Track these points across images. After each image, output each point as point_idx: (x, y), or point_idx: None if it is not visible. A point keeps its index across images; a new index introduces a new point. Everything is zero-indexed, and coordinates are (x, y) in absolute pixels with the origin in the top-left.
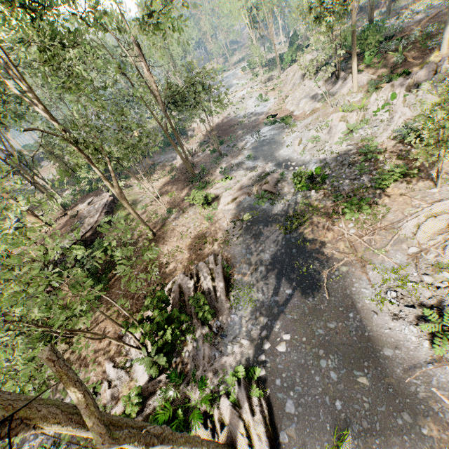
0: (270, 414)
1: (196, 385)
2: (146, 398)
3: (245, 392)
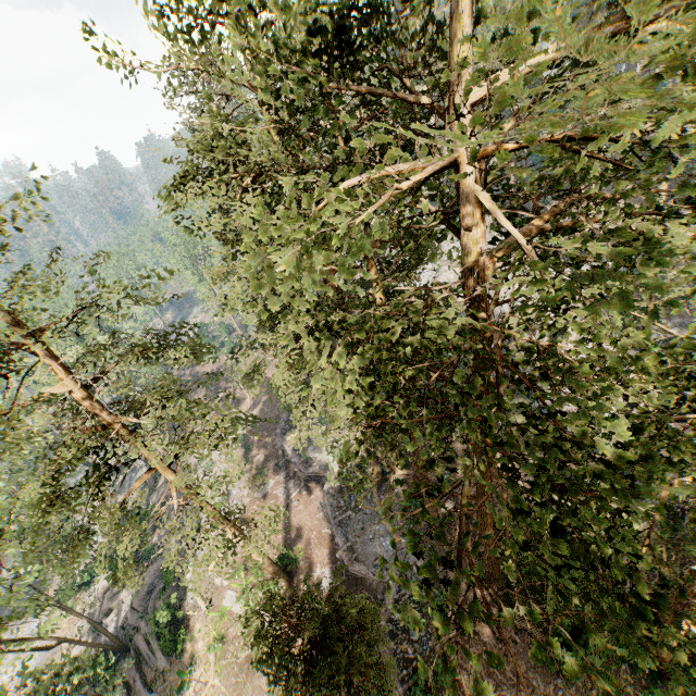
0: None
1: None
2: None
3: None
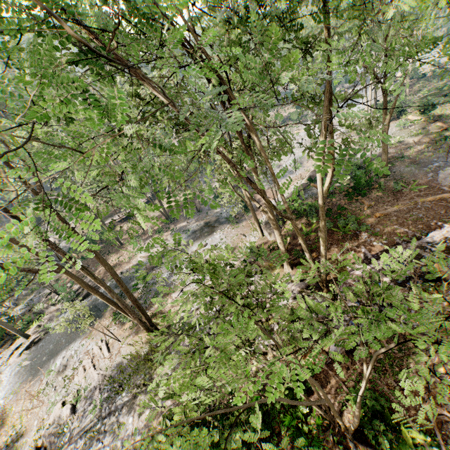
0: (38, 341)
1: (48, 317)
2: (46, 308)
3: (41, 331)
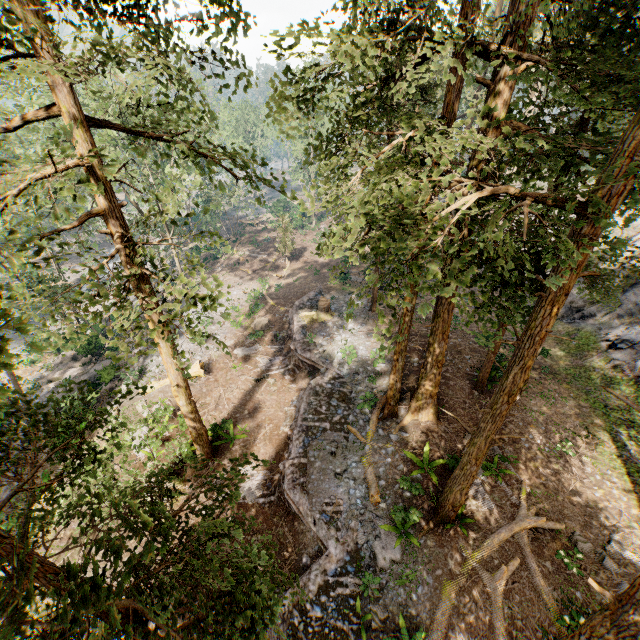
0: None
1: None
2: None
3: None
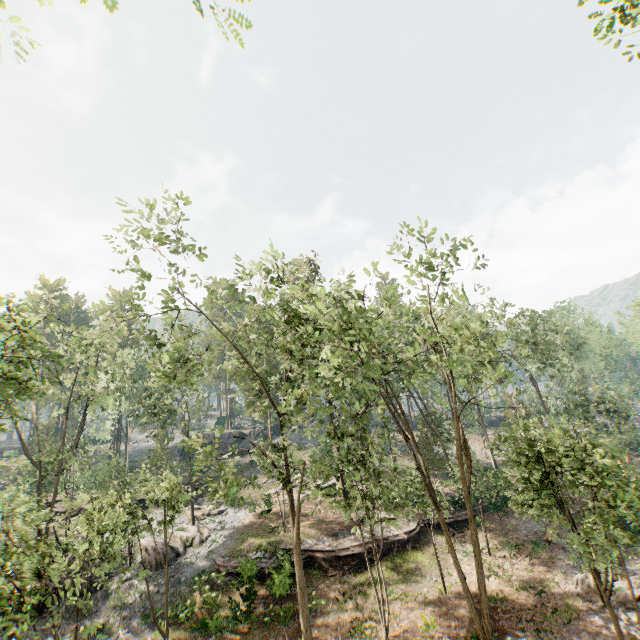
0: None
1: None
2: None
3: None
